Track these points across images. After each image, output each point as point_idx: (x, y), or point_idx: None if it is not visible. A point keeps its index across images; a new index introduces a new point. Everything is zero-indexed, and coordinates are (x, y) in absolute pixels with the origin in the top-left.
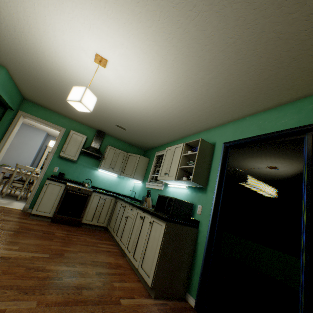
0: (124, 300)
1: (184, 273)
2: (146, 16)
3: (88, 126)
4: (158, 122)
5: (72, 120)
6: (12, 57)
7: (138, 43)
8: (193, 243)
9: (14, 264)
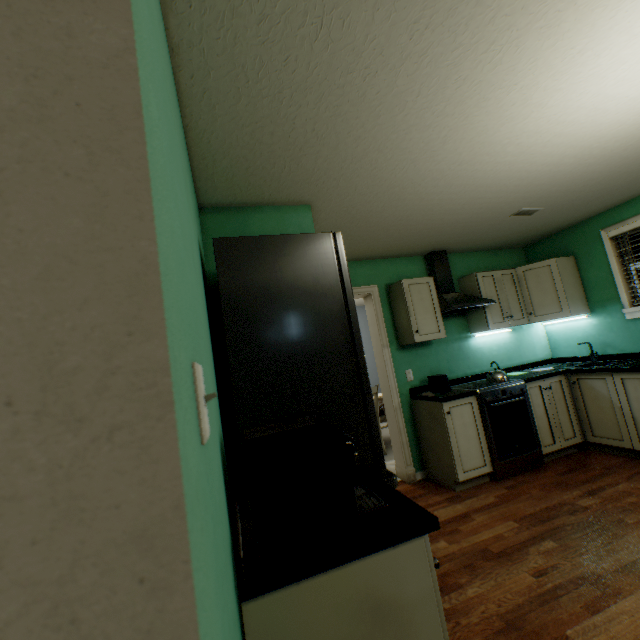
0: None
1: None
2: None
3: (407, 256)
4: None
5: (373, 261)
6: (368, 160)
7: None
8: None
9: None
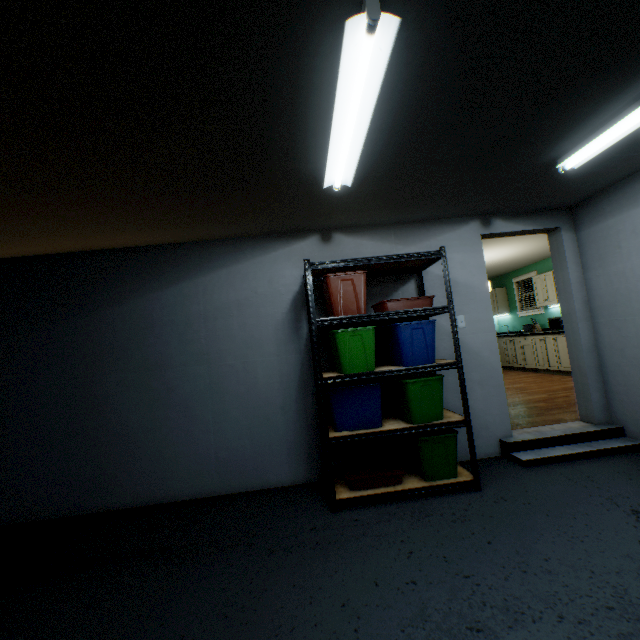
0: (562, 379)
1: None
2: (519, 242)
3: None
4: (516, 261)
5: None
6: None
7: (510, 247)
8: None
9: None
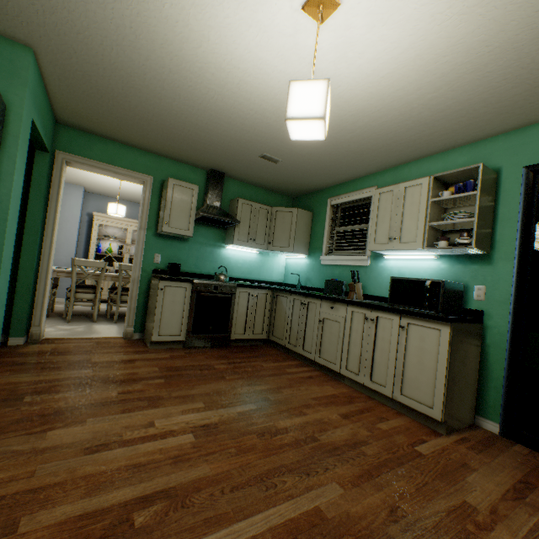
0: (420, 447)
1: (470, 392)
2: None
3: (191, 165)
4: (366, 141)
5: (158, 157)
6: (64, 18)
7: None
8: (478, 347)
9: (234, 432)
